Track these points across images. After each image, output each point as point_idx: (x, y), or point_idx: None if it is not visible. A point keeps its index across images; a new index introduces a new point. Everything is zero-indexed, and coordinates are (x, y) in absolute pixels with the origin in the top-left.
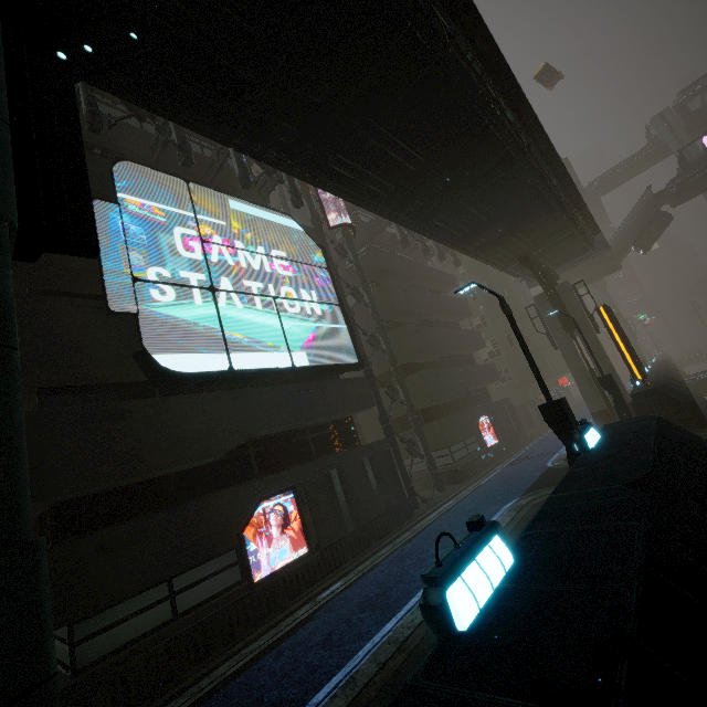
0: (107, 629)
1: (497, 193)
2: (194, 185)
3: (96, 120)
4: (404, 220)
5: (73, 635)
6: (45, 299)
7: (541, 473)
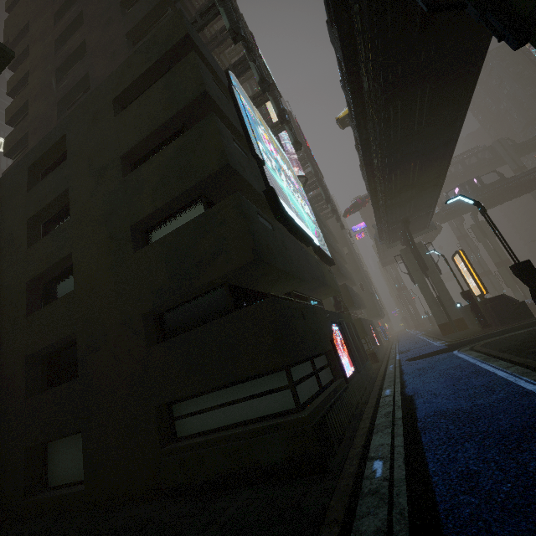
0: (302, 380)
1: (427, 166)
2: (255, 108)
3: (241, 34)
4: (383, 166)
5: (291, 376)
6: (224, 127)
7: (445, 346)
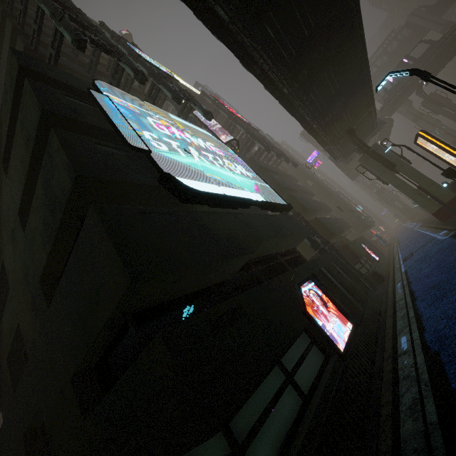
0: (260, 422)
1: (342, 67)
2: (145, 103)
3: (82, 39)
4: (295, 91)
5: (234, 437)
6: (77, 136)
7: (451, 238)
